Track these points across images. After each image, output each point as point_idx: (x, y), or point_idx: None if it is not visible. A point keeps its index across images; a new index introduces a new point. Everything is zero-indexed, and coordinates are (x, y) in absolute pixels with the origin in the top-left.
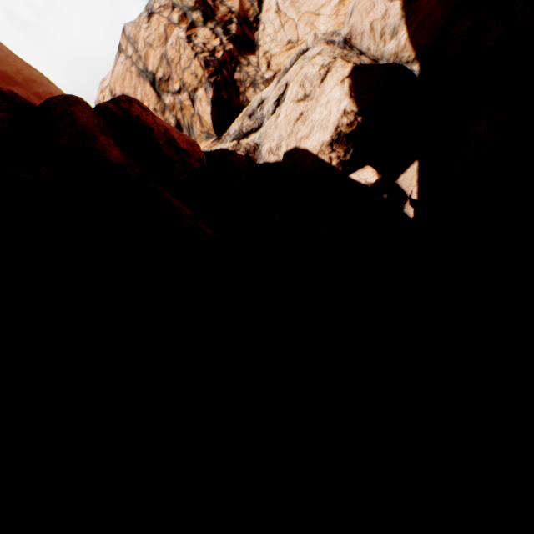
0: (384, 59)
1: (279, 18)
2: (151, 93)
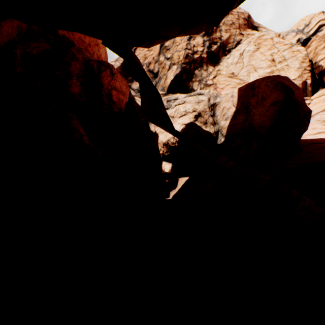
0: (218, 125)
1: (238, 58)
2: (158, 49)
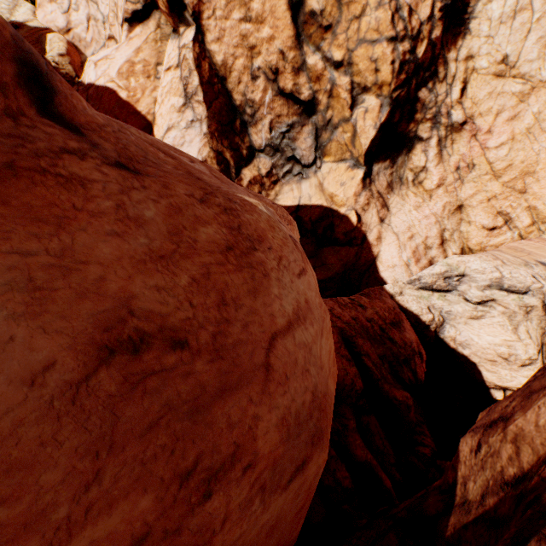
0: None
1: None
2: (285, 20)
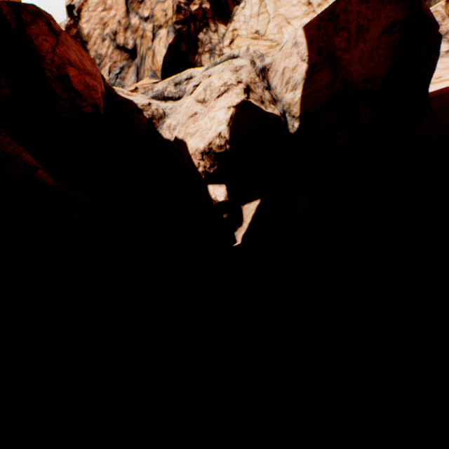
0: (282, 103)
1: (259, 6)
2: (122, 4)
